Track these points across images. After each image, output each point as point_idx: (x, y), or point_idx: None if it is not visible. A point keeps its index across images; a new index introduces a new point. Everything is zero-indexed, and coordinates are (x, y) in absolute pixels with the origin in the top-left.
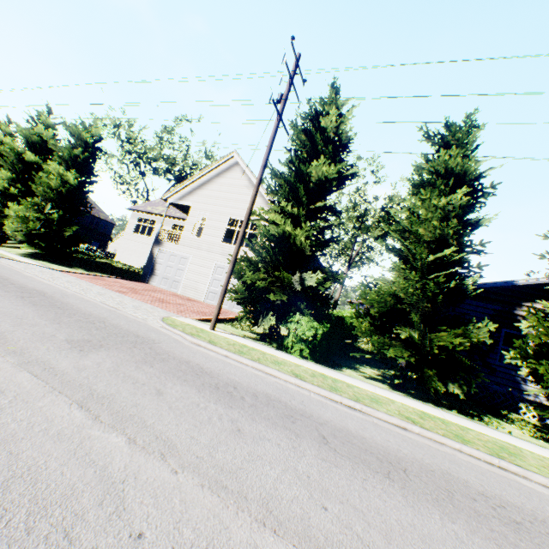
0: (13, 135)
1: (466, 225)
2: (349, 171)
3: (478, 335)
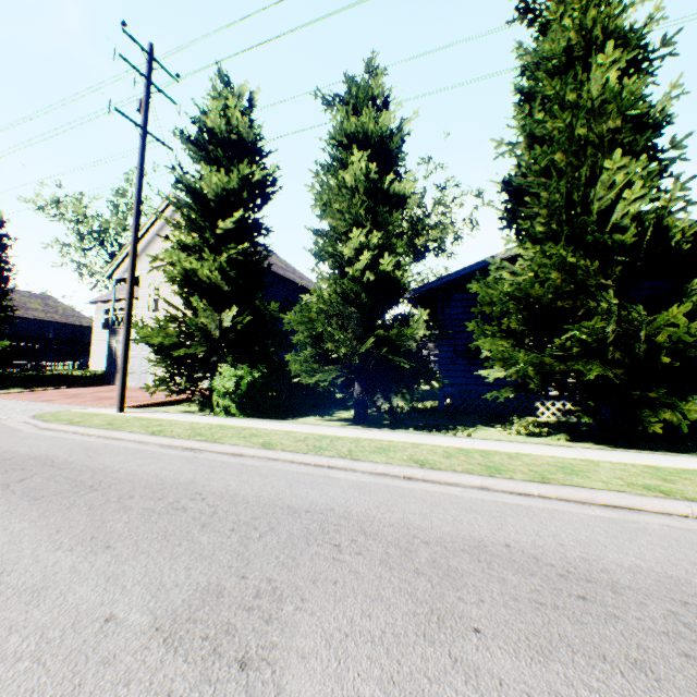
0: None
1: (383, 199)
2: (258, 175)
3: (410, 329)
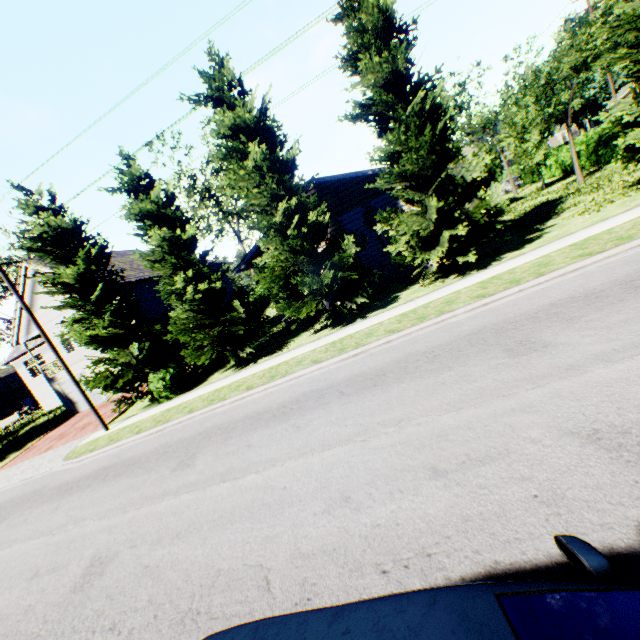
0: None
1: (182, 245)
2: (94, 251)
3: (235, 313)
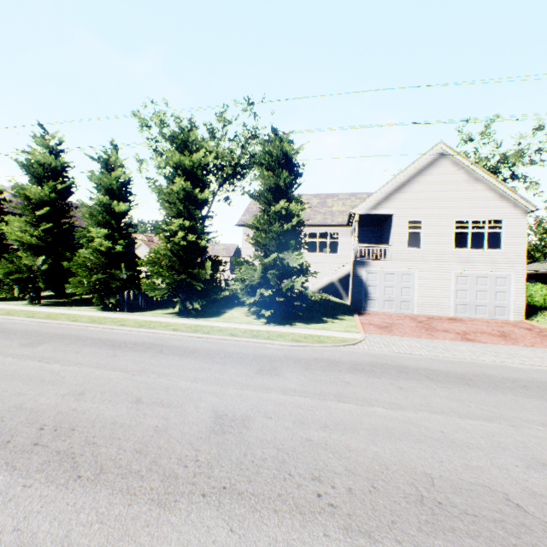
0: (122, 167)
1: None
2: None
3: None
